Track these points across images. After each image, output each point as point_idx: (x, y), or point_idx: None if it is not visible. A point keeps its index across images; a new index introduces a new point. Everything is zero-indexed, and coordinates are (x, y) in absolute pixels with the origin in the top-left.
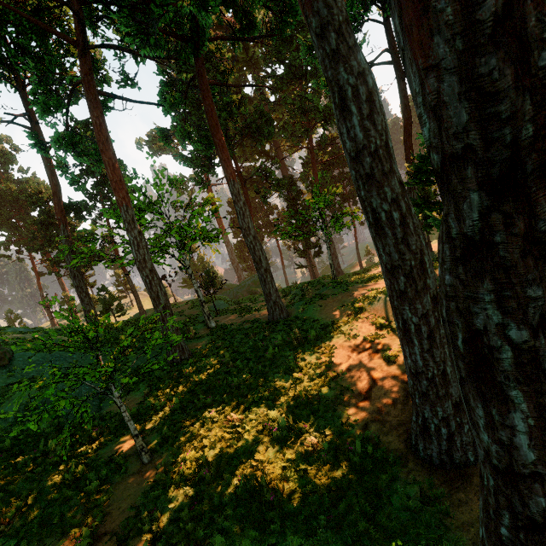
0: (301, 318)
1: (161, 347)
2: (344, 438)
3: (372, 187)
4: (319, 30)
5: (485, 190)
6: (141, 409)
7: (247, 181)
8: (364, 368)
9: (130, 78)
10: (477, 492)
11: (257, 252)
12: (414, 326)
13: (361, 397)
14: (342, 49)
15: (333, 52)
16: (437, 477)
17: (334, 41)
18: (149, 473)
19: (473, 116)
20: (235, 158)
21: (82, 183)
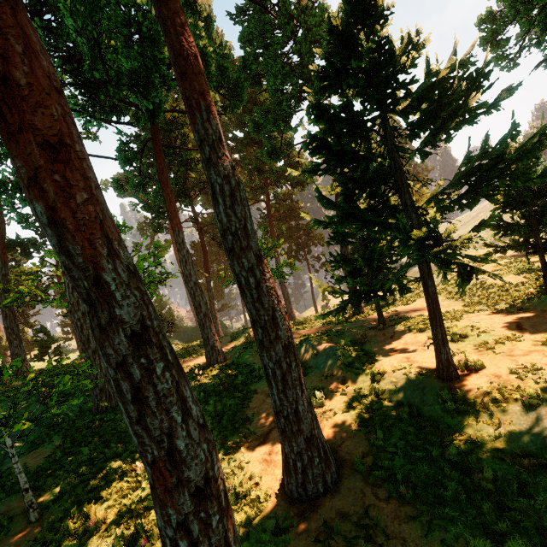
0: (236, 363)
1: (89, 394)
2: (231, 480)
3: (234, 258)
4: (199, 143)
5: (87, 304)
6: (47, 462)
7: (209, 226)
8: (272, 412)
9: (92, 133)
10: (318, 520)
11: (197, 297)
12: (271, 370)
13: (260, 439)
14: (213, 159)
15: (208, 159)
16: (293, 510)
17: (208, 152)
18: (33, 532)
19: (69, 275)
20: (193, 206)
21: (31, 222)
